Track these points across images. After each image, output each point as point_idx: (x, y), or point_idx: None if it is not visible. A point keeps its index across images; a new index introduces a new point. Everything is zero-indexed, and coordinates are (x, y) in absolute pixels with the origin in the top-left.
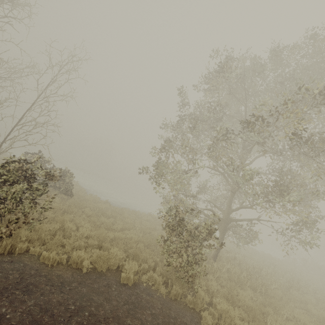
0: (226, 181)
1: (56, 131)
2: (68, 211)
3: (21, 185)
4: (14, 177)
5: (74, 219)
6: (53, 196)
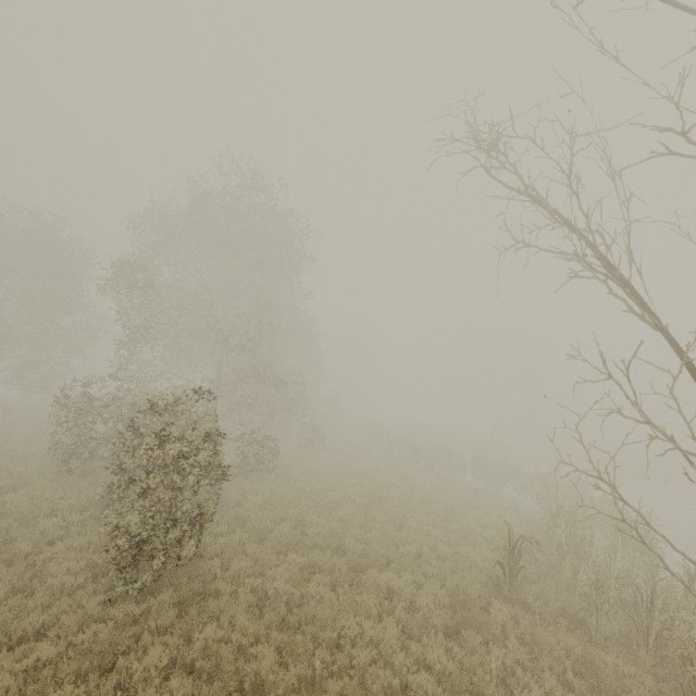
0: None
1: None
2: None
3: None
4: None
5: None
6: None
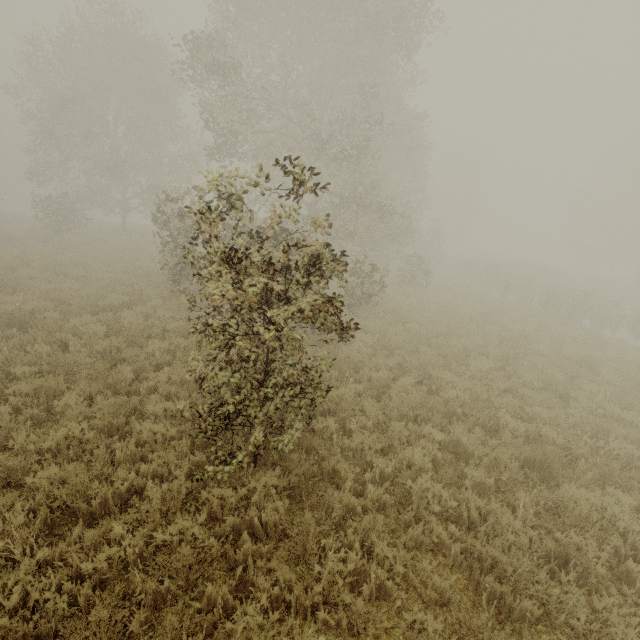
0: None
1: None
2: None
3: None
4: None
5: None
6: None
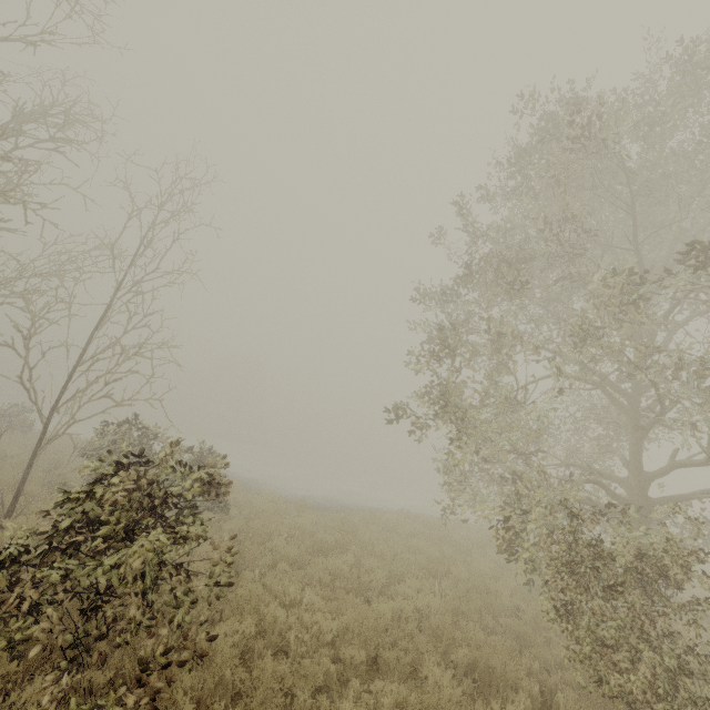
0: (612, 401)
1: (170, 360)
2: (241, 559)
3: (153, 538)
4: (128, 517)
5: (269, 582)
6: (231, 545)
